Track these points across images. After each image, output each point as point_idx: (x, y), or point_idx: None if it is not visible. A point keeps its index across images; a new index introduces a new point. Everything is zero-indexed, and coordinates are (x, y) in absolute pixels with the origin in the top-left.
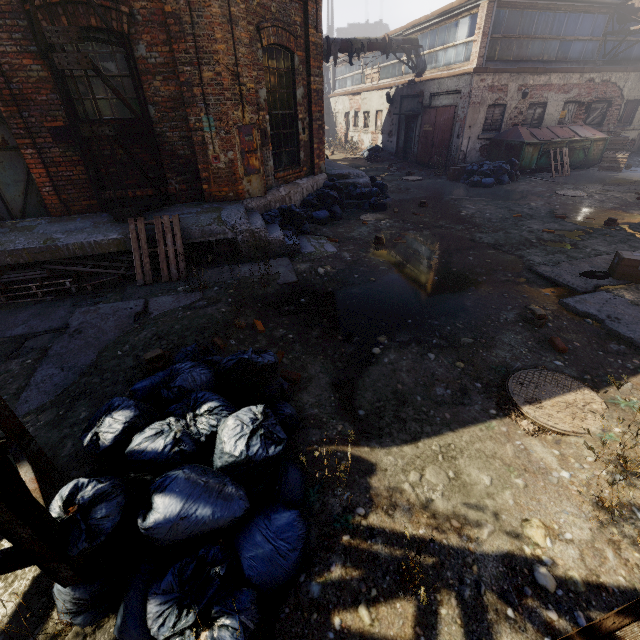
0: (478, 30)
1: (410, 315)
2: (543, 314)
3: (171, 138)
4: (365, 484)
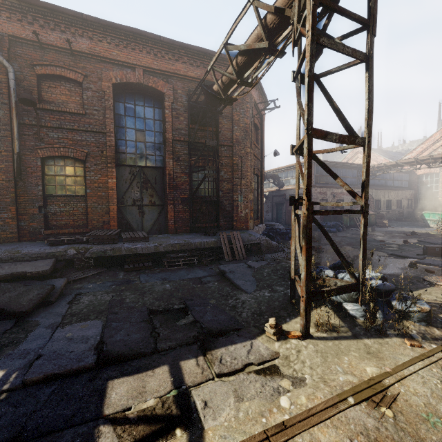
0: None
1: None
2: (415, 262)
3: (225, 203)
4: (411, 296)
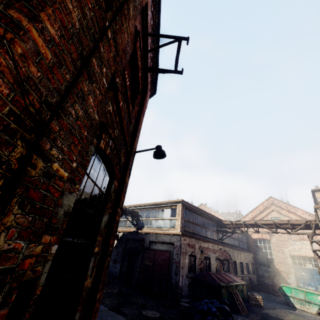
0: (178, 215)
1: None
2: None
3: None
4: None
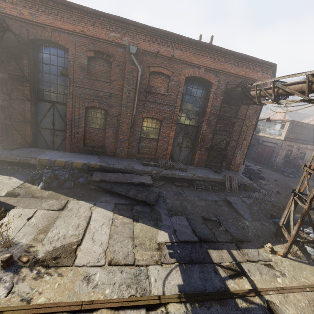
0: (285, 129)
1: (312, 218)
2: None
3: (229, 153)
4: None
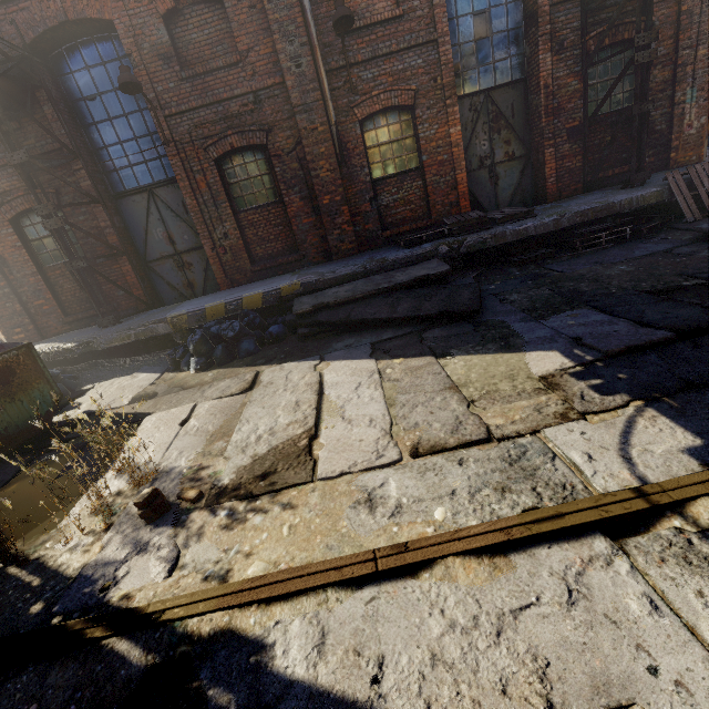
0: None
1: None
2: None
3: (653, 117)
4: None
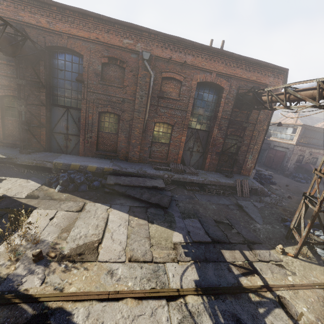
0: (297, 133)
1: (323, 223)
2: None
3: (239, 158)
4: None
